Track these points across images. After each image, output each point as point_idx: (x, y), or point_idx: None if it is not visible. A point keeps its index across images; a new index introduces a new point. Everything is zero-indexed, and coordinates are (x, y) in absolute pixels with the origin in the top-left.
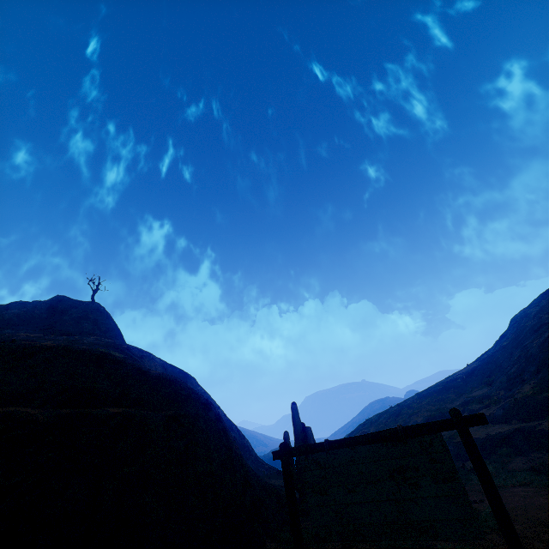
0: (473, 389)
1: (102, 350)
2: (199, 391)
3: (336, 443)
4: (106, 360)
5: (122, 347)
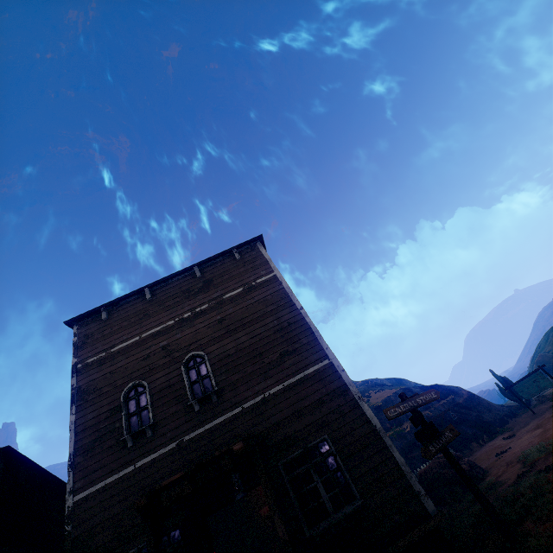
0: None
1: (399, 388)
2: (413, 384)
3: (518, 381)
4: (411, 390)
5: (374, 383)
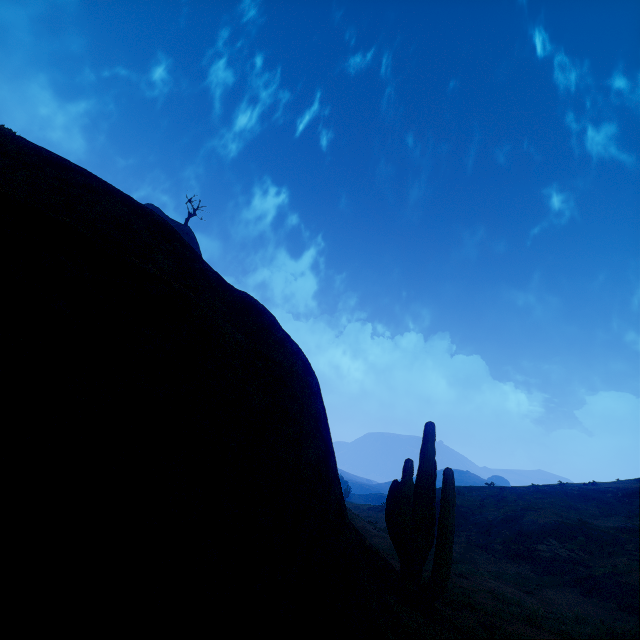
0: (639, 516)
1: None
2: None
3: None
4: (178, 240)
5: None
